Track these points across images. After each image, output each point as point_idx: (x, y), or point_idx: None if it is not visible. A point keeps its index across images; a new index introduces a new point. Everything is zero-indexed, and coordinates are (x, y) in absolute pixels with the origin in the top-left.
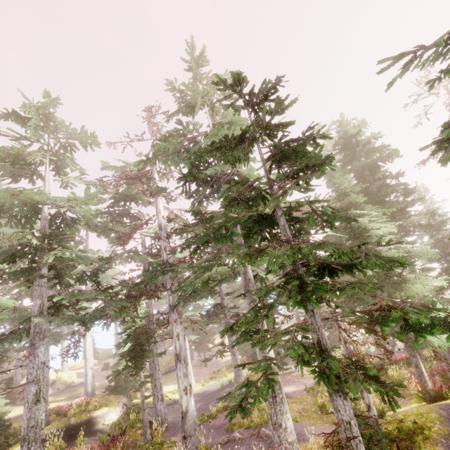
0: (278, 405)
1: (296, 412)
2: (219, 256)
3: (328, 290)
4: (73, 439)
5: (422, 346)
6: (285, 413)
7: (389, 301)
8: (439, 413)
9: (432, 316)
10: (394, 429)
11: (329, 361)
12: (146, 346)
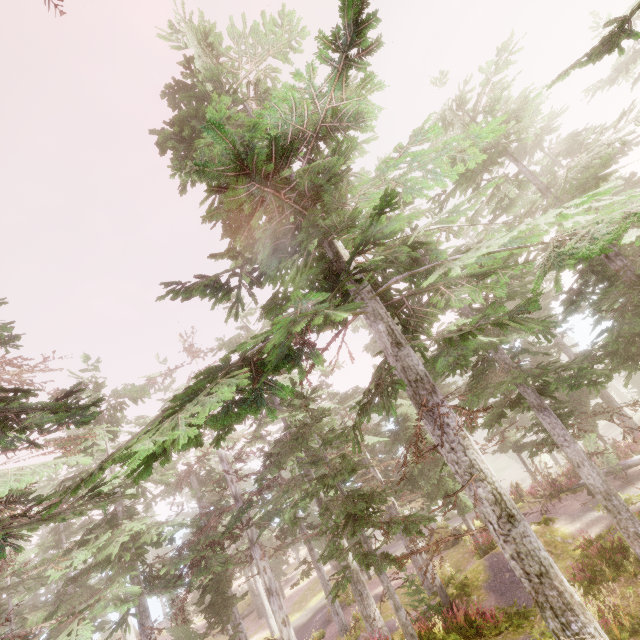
0: (365, 600)
1: (391, 609)
2: (293, 486)
3: (364, 522)
4: None
5: (466, 510)
6: (371, 605)
7: (435, 480)
8: (484, 563)
9: (418, 516)
10: (455, 588)
11: (372, 558)
12: (228, 593)
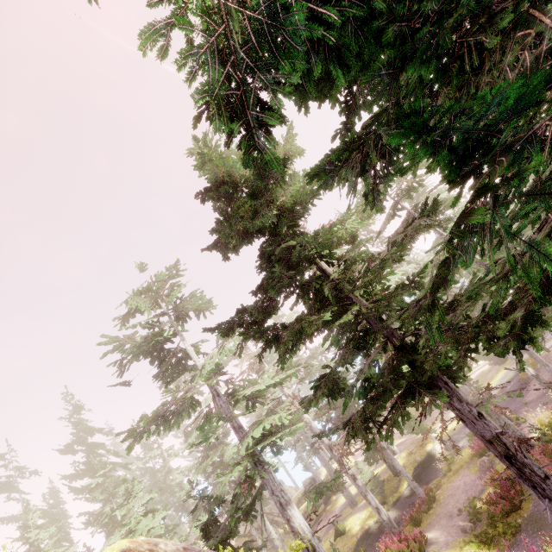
0: None
1: None
2: None
3: None
4: (431, 468)
5: None
6: None
7: None
8: None
9: None
10: None
11: None
12: None
